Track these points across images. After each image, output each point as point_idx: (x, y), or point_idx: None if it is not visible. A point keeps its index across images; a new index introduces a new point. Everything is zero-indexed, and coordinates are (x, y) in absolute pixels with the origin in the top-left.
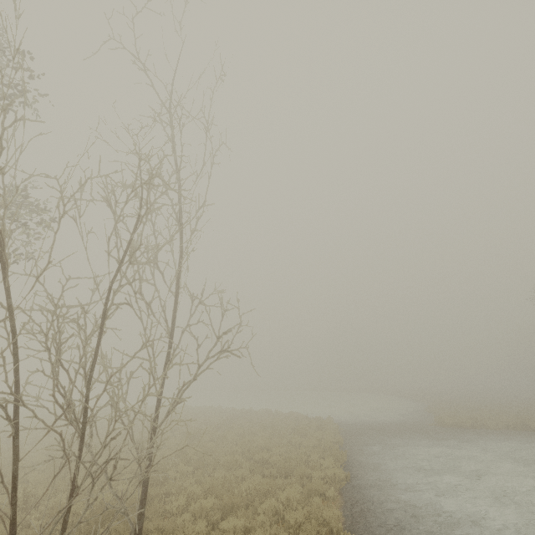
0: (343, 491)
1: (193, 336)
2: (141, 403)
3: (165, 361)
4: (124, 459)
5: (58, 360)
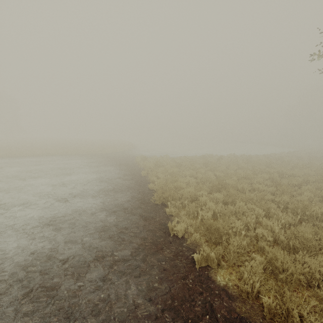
0: None
1: None
2: None
3: None
4: None
5: None
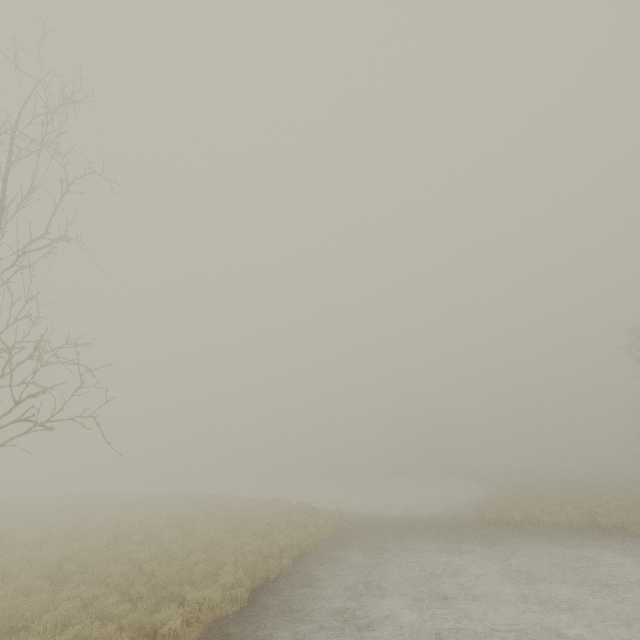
0: (216, 625)
1: None
2: None
3: None
4: None
5: None
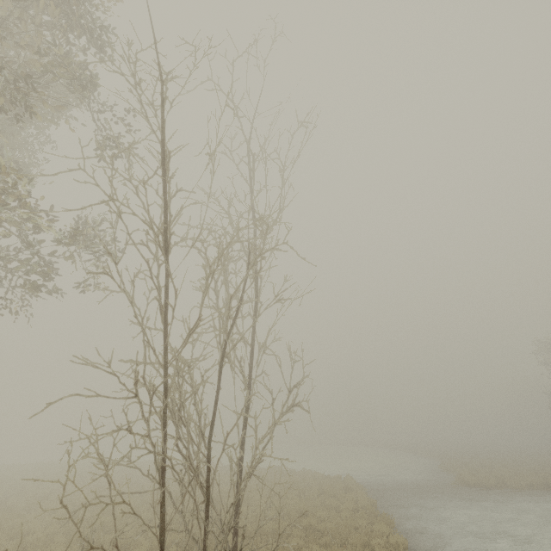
0: None
1: (267, 389)
2: (251, 464)
3: (245, 416)
4: (240, 527)
5: (180, 418)
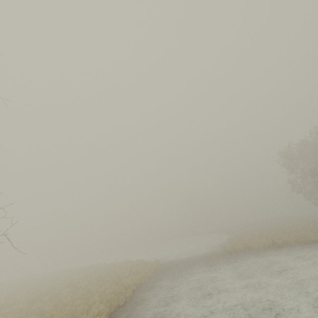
0: None
1: None
2: None
3: None
4: None
5: None
